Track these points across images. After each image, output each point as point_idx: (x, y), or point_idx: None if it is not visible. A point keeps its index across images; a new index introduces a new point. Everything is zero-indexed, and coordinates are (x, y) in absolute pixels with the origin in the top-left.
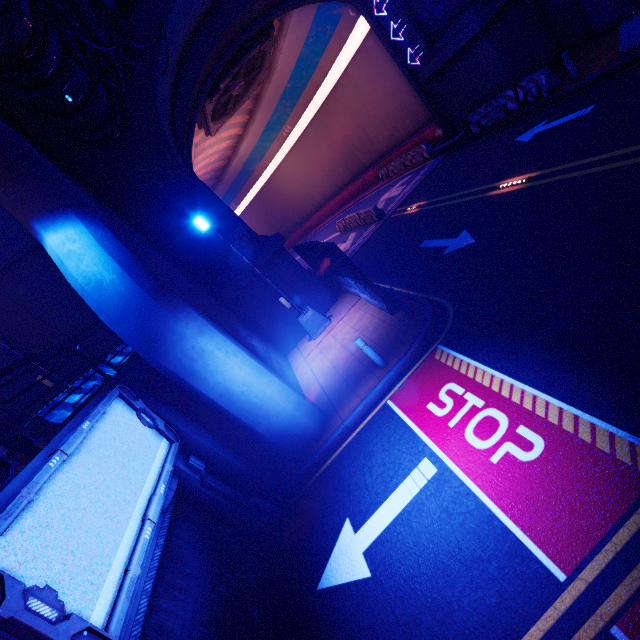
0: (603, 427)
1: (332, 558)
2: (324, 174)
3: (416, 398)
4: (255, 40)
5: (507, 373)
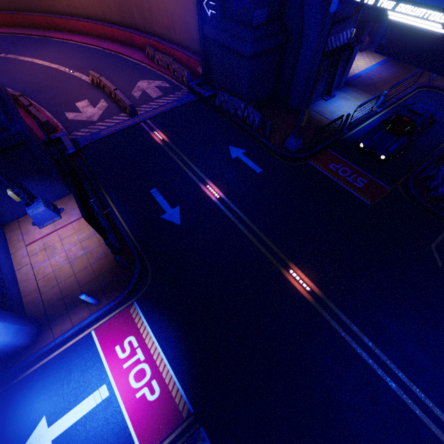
0: (181, 391)
1: (28, 443)
2: None
3: (111, 338)
4: None
5: (160, 344)
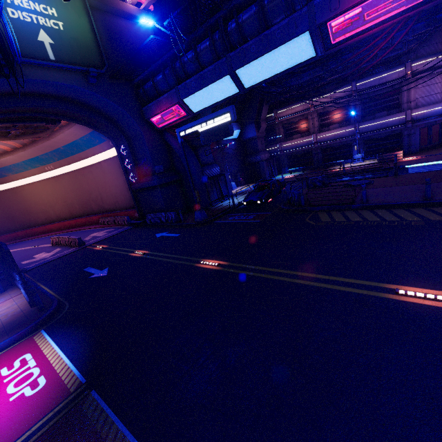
0: (74, 371)
1: None
2: (65, 204)
3: None
4: (44, 120)
5: (60, 346)
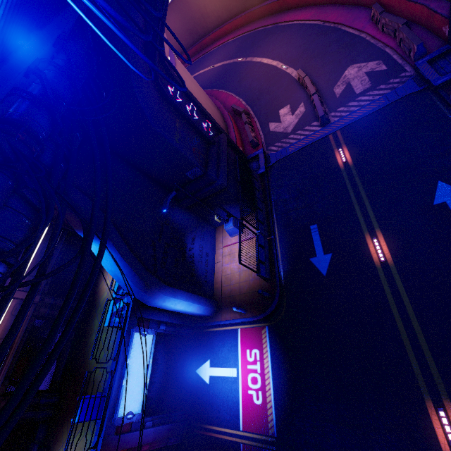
0: (273, 415)
1: (202, 367)
2: None
3: (246, 341)
4: None
5: (272, 371)
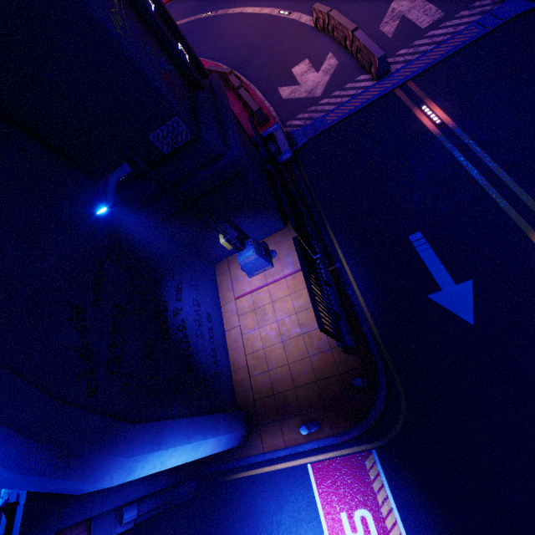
0: None
1: None
2: None
3: (334, 493)
4: None
5: None
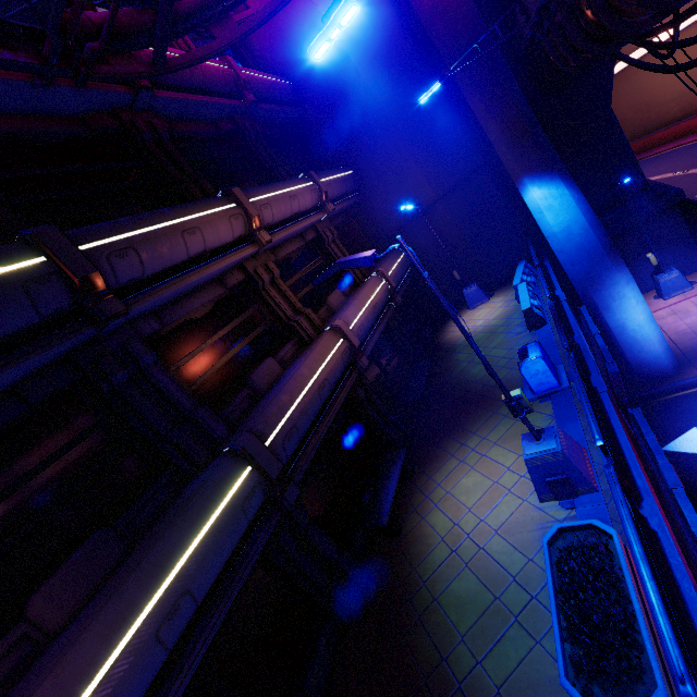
0: None
1: (676, 441)
2: None
3: None
4: None
5: None
